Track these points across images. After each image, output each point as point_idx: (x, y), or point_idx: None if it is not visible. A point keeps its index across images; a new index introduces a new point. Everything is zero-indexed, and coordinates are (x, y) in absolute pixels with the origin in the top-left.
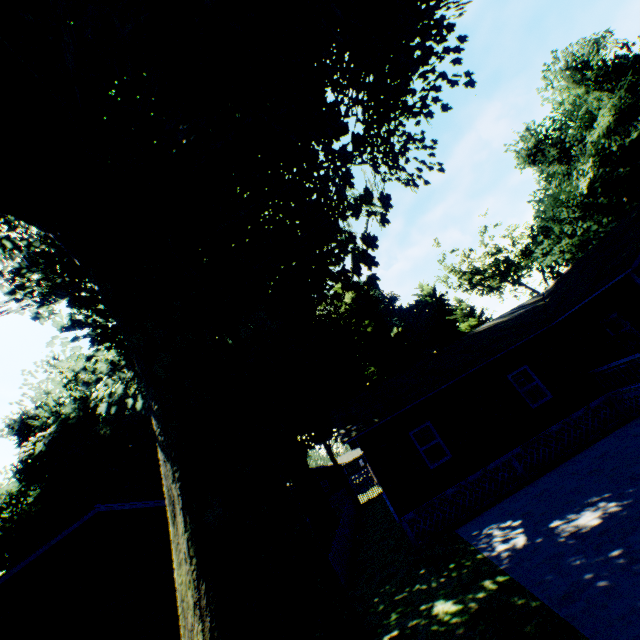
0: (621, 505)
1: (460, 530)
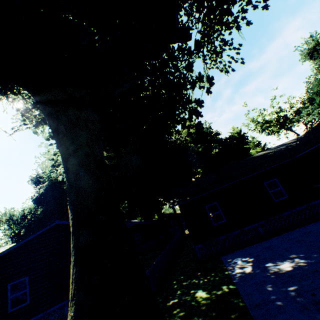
0: (306, 262)
1: (223, 257)
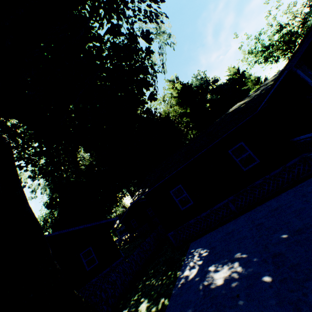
0: (240, 274)
1: (191, 244)
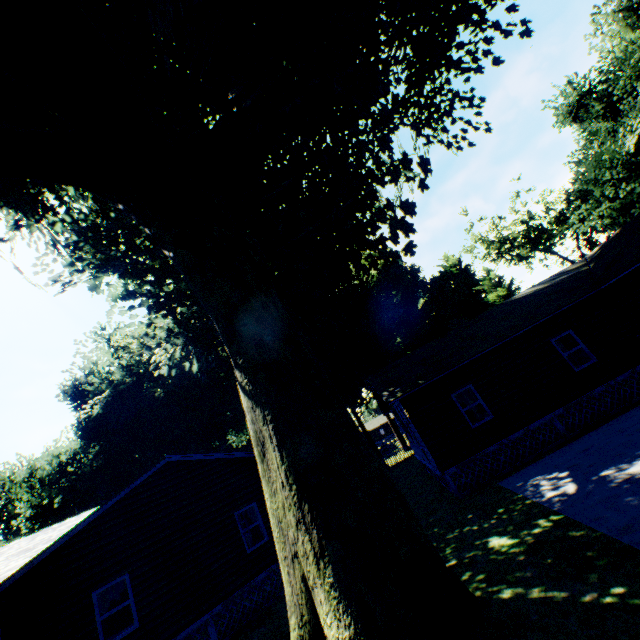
0: None
1: (503, 482)
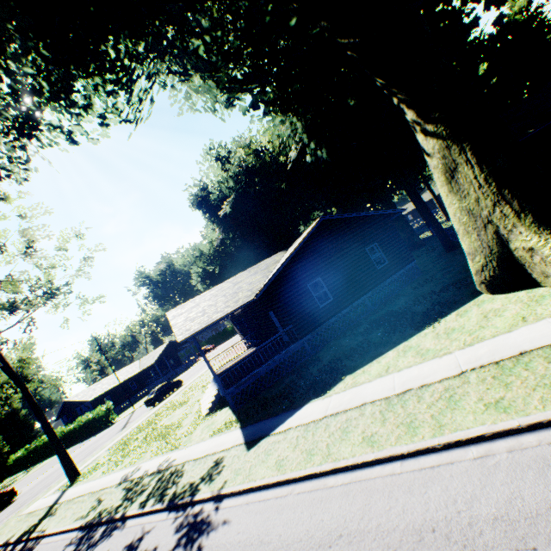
0: None
1: None
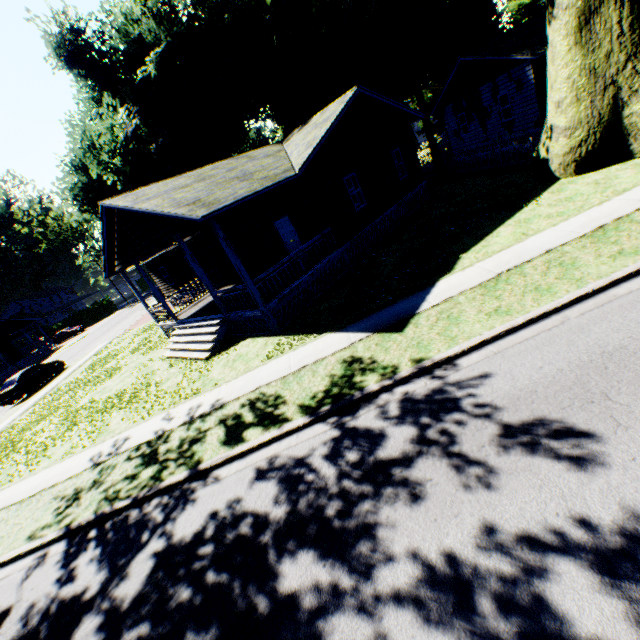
0: None
1: None
